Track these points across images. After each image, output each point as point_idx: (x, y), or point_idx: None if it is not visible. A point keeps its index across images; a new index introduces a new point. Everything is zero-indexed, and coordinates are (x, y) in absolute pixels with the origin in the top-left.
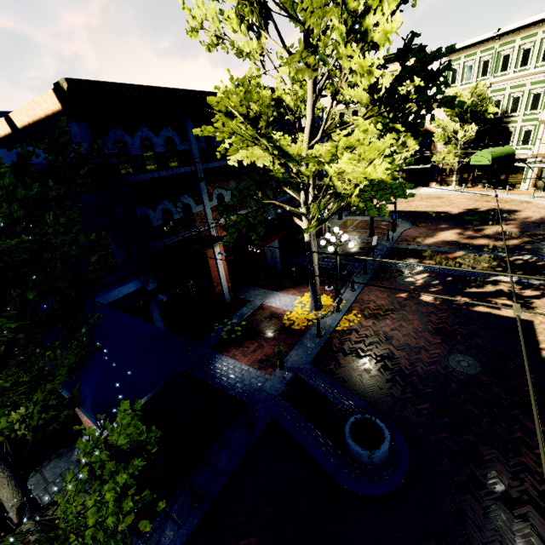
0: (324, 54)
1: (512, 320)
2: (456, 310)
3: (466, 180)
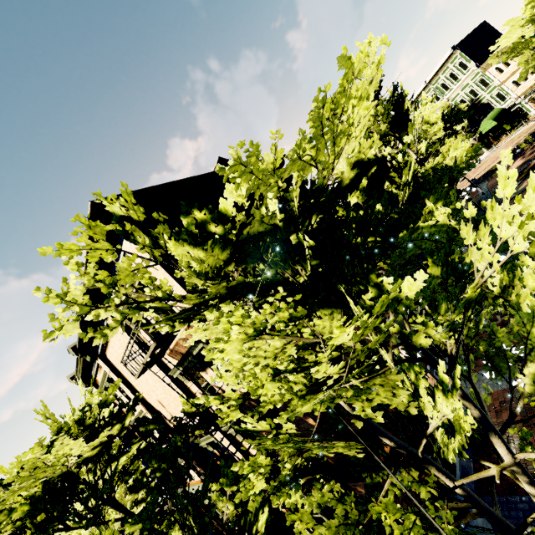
0: (421, 136)
1: None
2: None
3: (489, 143)
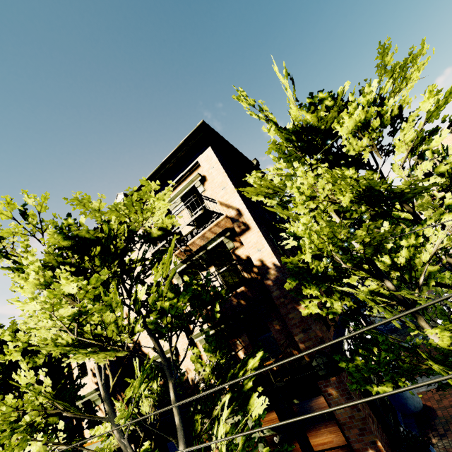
0: None
1: None
2: None
3: None
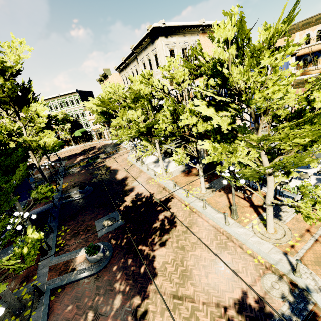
0: (30, 119)
1: (102, 165)
2: (91, 169)
3: (77, 142)
